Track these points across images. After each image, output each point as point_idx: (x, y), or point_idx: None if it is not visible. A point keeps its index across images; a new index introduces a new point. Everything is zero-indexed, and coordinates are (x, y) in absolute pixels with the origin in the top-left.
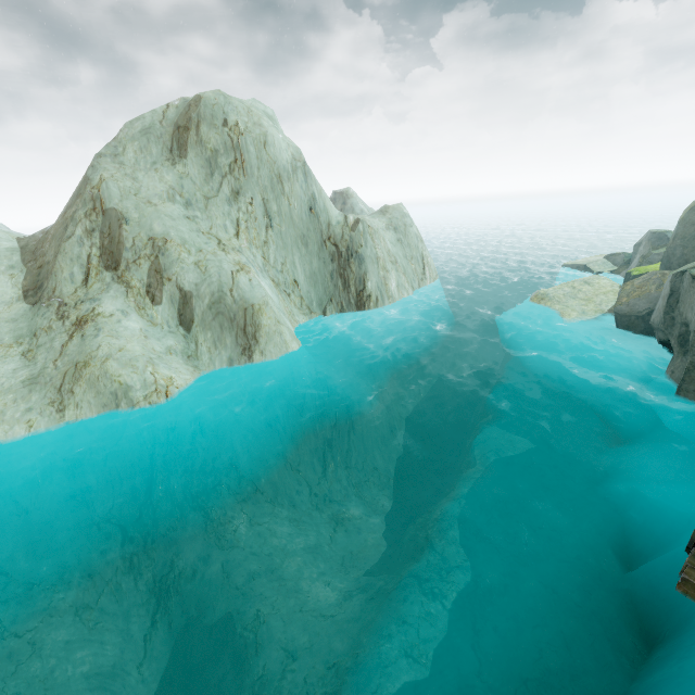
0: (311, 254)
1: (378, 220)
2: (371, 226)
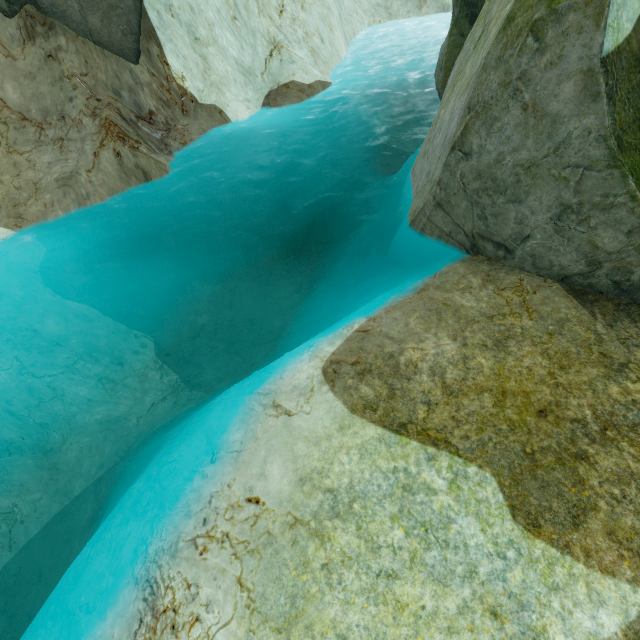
0: None
1: None
2: None
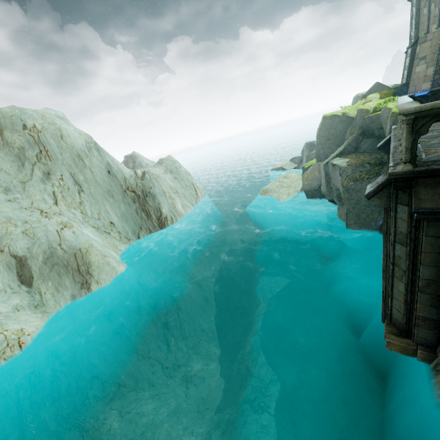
0: (117, 202)
1: (158, 169)
2: (154, 174)
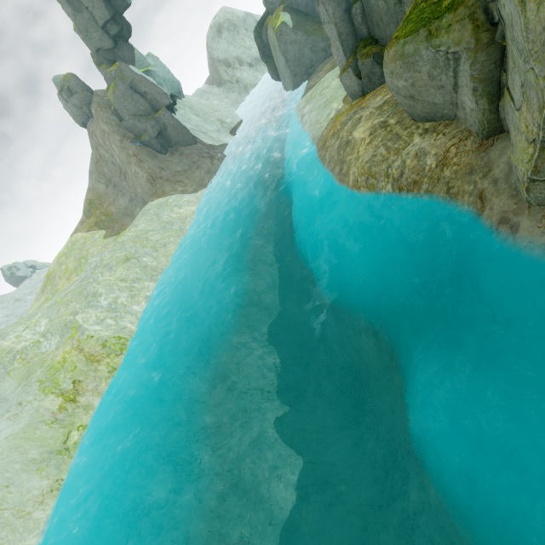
0: None
1: None
2: None
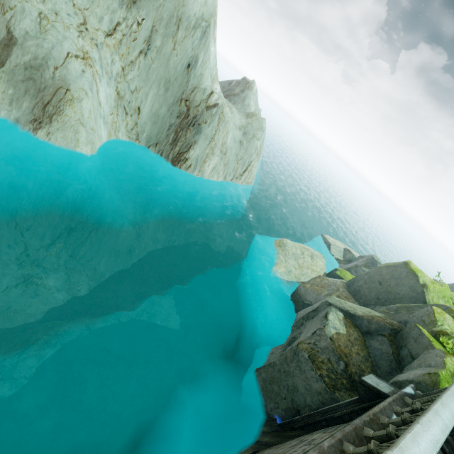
0: (165, 99)
1: (239, 118)
2: (224, 116)
